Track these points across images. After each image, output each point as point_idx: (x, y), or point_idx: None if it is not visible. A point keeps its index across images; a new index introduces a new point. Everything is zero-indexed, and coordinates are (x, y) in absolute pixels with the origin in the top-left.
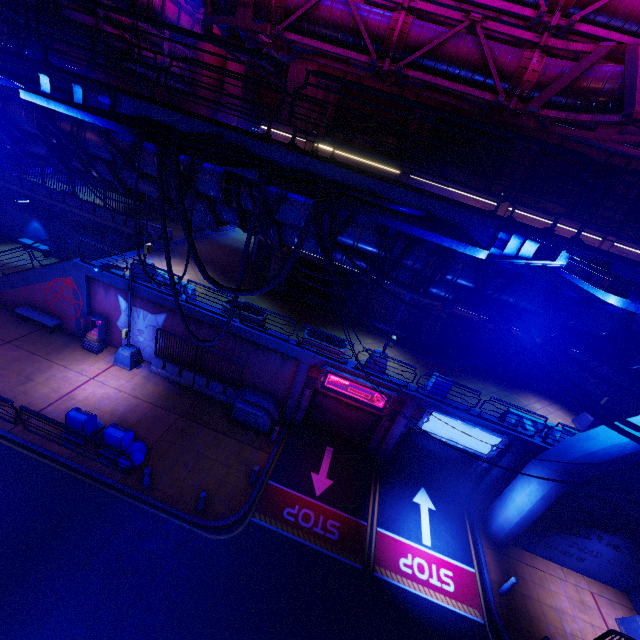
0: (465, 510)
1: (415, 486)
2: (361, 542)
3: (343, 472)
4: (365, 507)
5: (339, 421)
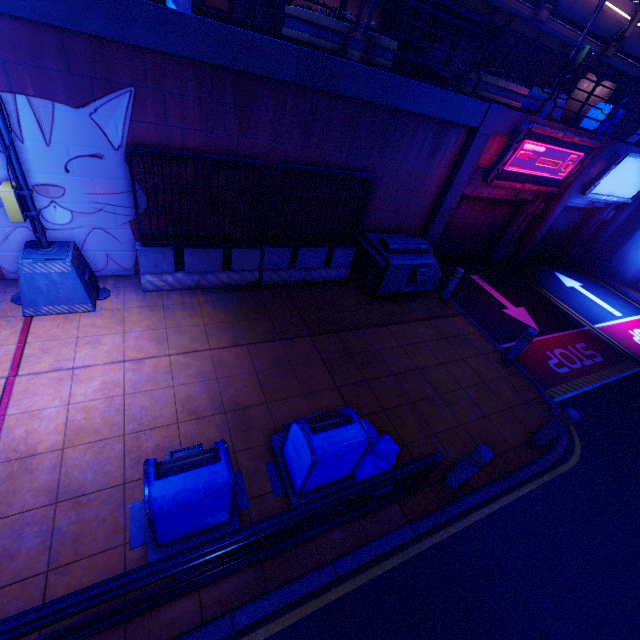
0: (587, 274)
1: (551, 274)
2: (610, 347)
3: (513, 293)
4: (566, 314)
5: (466, 238)
